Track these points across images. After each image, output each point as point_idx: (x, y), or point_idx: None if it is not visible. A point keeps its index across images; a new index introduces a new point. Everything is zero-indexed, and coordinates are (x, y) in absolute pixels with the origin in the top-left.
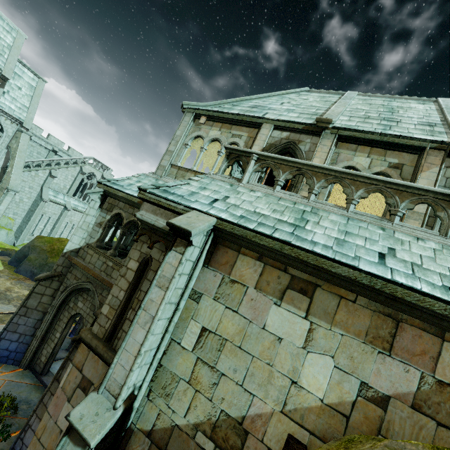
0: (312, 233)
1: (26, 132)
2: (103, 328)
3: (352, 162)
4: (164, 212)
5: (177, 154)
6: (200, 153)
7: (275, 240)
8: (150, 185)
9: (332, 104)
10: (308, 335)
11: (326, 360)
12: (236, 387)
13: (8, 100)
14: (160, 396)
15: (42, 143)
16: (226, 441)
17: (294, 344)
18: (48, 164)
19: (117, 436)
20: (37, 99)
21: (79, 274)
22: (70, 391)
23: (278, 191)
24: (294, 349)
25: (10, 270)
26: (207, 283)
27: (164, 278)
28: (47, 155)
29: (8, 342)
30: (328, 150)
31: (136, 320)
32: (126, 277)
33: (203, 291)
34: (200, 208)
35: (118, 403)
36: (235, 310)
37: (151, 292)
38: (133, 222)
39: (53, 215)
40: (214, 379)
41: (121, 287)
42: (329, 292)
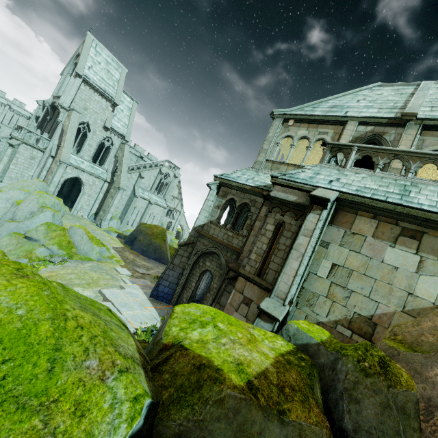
0: (416, 198)
1: (127, 144)
2: (253, 268)
3: (437, 147)
4: (292, 191)
5: (270, 151)
6: (291, 149)
7: (389, 203)
8: (279, 174)
9: (409, 96)
10: (419, 264)
11: (435, 279)
12: (364, 298)
13: (116, 121)
14: (305, 305)
15: (133, 152)
16: (360, 330)
17: (408, 270)
18: (138, 168)
19: (280, 327)
20: (133, 117)
21: (206, 242)
22: (236, 306)
23: (378, 172)
24: (409, 274)
25: (128, 247)
26: (332, 235)
27: (307, 230)
28: (136, 161)
29: (163, 287)
30: (413, 138)
31: (290, 256)
32: (266, 235)
33: (330, 241)
34: (324, 186)
35: (286, 303)
36: (358, 251)
37: (298, 239)
38: (245, 204)
39: (141, 208)
40: (346, 294)
41: (263, 242)
42: (434, 236)
